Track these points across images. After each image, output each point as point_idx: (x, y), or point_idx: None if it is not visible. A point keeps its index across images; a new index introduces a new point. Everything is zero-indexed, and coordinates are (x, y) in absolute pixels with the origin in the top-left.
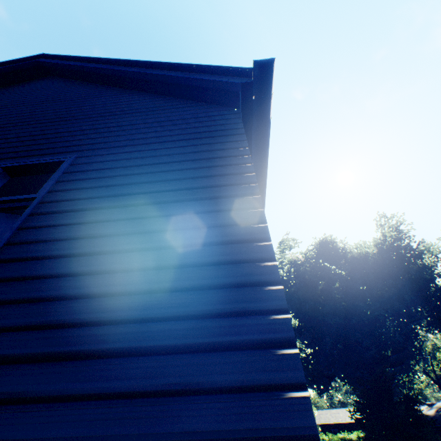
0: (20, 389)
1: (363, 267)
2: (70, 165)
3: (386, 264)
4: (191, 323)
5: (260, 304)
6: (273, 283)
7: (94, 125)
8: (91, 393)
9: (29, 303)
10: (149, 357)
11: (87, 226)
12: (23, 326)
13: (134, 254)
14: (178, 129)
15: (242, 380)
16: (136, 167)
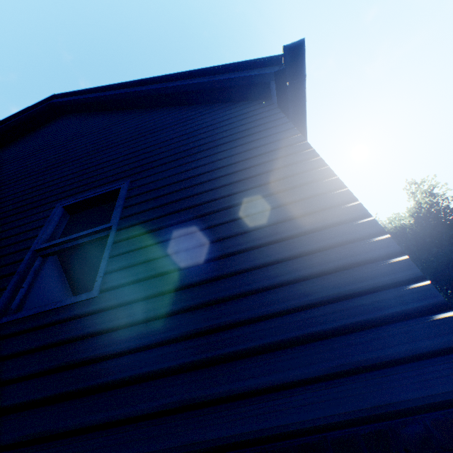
0: (189, 396)
1: (402, 241)
2: (128, 190)
3: (427, 233)
4: (329, 308)
5: (392, 277)
6: (395, 255)
7: (131, 149)
8: (261, 387)
9: (157, 320)
10: (302, 346)
11: (174, 241)
12: (162, 341)
13: (236, 257)
14: (218, 133)
15: (410, 349)
16: (195, 178)
